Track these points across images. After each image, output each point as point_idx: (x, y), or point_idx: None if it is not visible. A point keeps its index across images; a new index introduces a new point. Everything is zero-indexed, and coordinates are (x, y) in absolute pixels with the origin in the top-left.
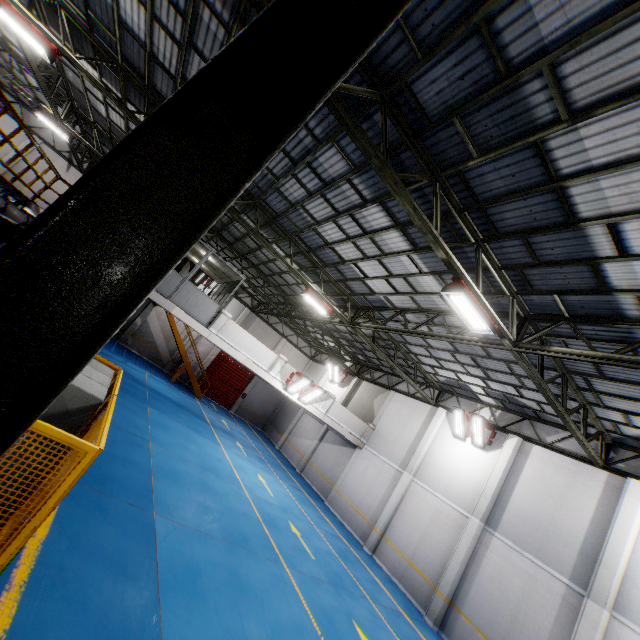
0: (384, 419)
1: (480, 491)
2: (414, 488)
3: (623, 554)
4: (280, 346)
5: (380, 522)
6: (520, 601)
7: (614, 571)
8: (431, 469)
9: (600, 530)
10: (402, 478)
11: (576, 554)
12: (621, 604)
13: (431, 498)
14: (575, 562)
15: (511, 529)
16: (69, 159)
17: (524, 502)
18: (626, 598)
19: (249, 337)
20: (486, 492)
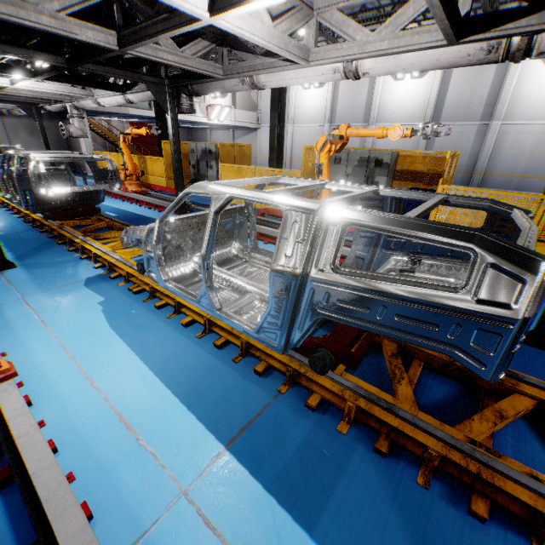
0: (263, 103)
1: (324, 110)
2: (296, 130)
3: (378, 100)
4: None
5: (288, 155)
6: (349, 143)
7: (375, 109)
8: (300, 115)
9: (370, 96)
10: (288, 129)
11: (364, 112)
12: (378, 120)
13: (305, 129)
14: (364, 115)
15: (340, 119)
16: None
17: (343, 103)
18: (380, 116)
19: None
20: (327, 109)
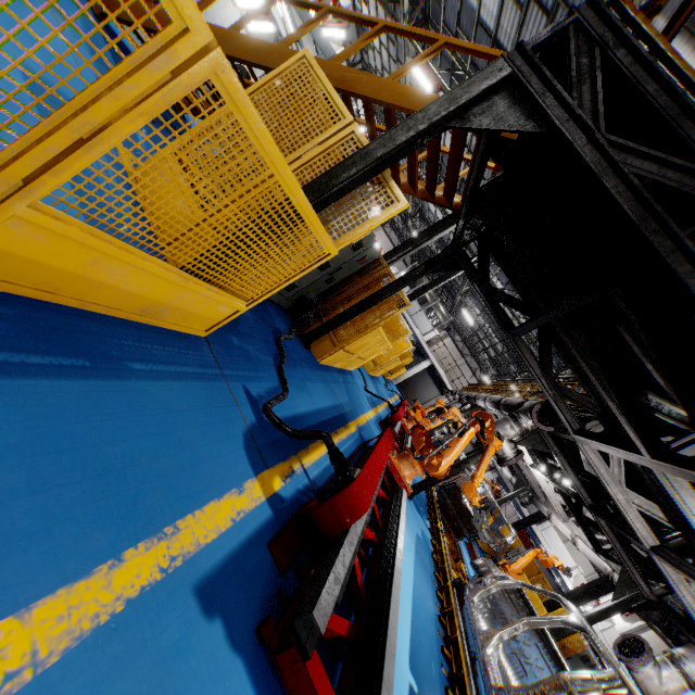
0: None
1: None
2: None
3: None
4: (569, 543)
5: None
6: None
7: None
8: None
9: None
10: None
11: None
12: None
13: None
14: None
15: None
16: (474, 372)
17: None
18: None
19: (560, 542)
20: None
